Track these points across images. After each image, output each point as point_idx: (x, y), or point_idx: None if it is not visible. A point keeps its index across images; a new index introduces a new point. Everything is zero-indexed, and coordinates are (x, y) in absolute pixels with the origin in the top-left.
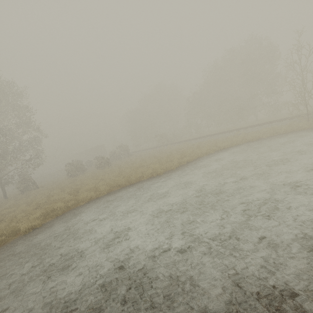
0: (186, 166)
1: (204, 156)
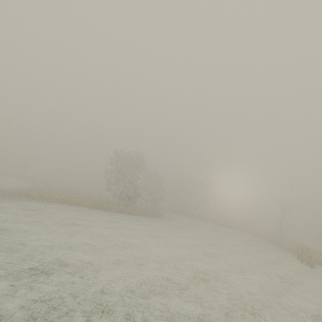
0: (222, 226)
1: (234, 229)
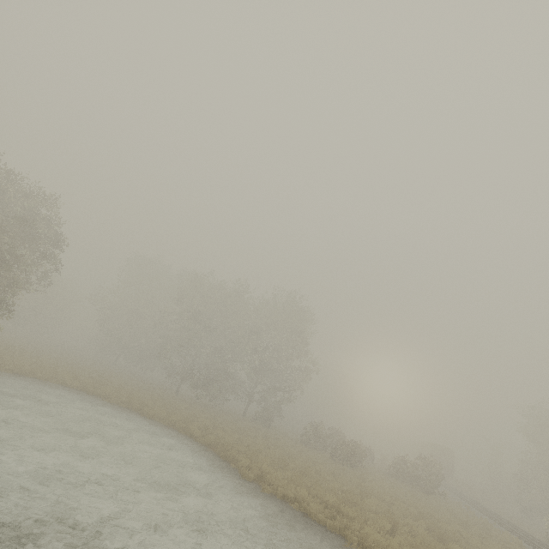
0: (273, 503)
1: (344, 543)
